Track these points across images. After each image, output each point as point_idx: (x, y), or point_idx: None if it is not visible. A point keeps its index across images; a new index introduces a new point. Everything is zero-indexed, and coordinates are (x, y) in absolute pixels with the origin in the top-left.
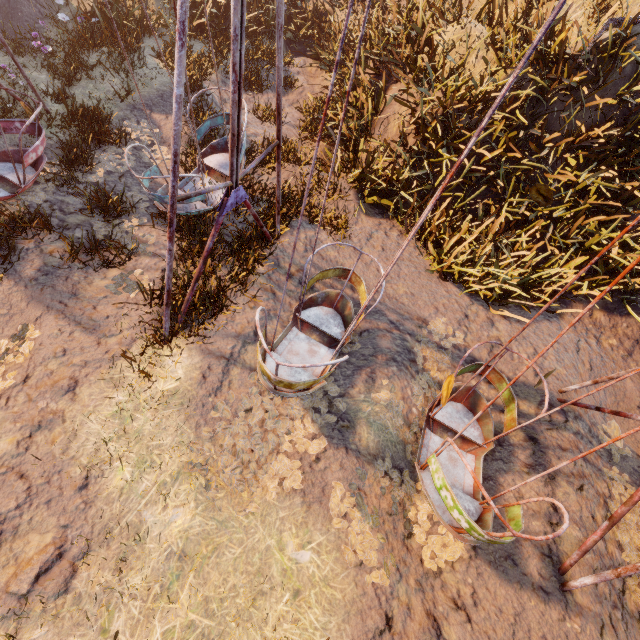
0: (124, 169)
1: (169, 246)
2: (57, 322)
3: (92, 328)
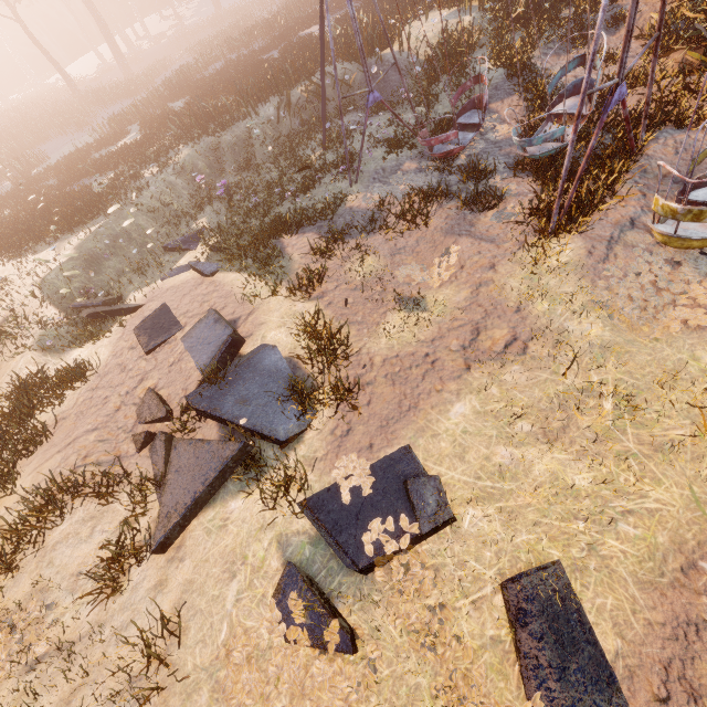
0: (478, 150)
1: (572, 138)
2: (468, 240)
3: (490, 241)
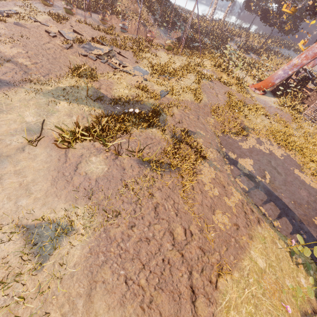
0: None
1: None
2: None
3: None
